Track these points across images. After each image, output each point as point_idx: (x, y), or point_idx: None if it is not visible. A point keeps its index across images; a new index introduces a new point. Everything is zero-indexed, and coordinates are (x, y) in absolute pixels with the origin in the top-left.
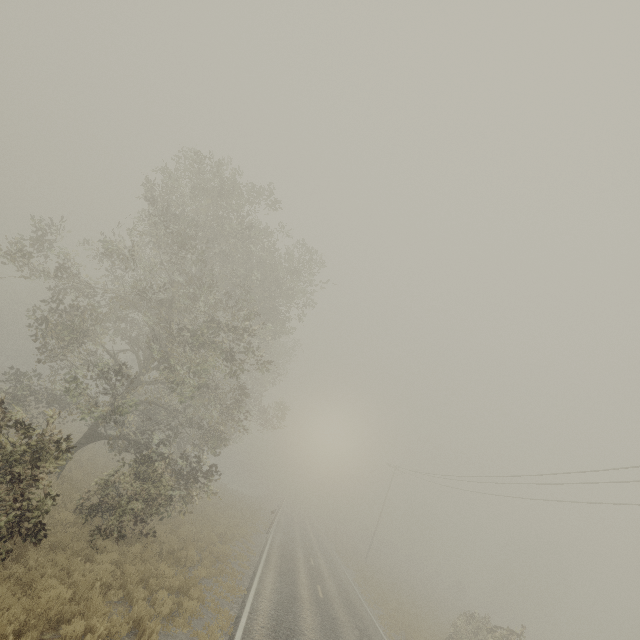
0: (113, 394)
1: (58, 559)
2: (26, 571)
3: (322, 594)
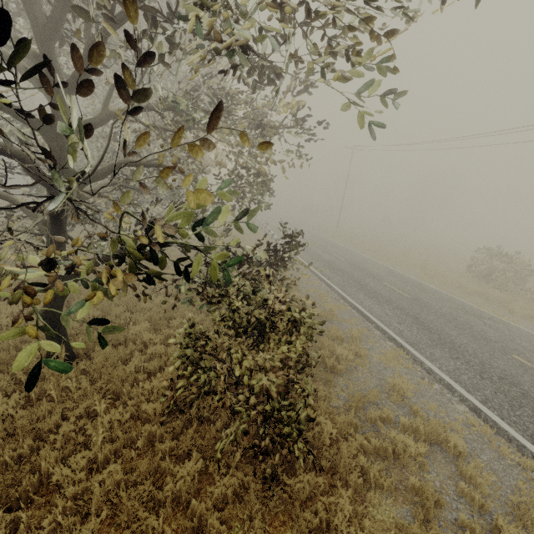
0: (36, 178)
1: None
2: None
3: (402, 292)
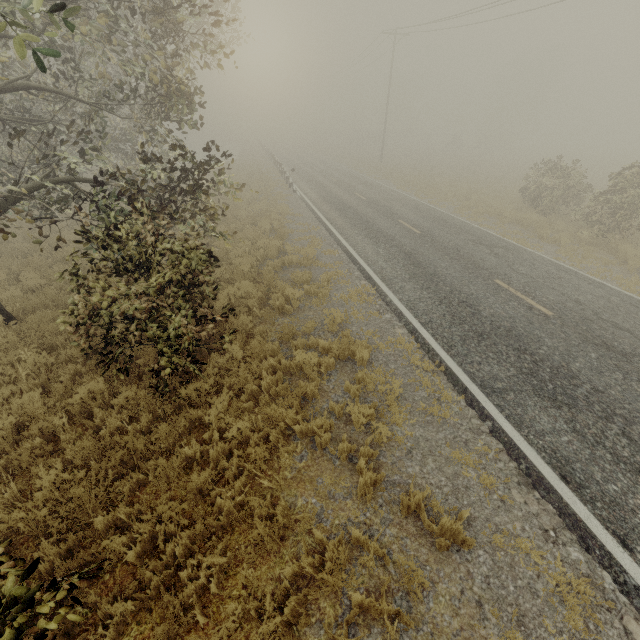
0: None
1: (165, 511)
2: (136, 582)
3: (415, 229)
